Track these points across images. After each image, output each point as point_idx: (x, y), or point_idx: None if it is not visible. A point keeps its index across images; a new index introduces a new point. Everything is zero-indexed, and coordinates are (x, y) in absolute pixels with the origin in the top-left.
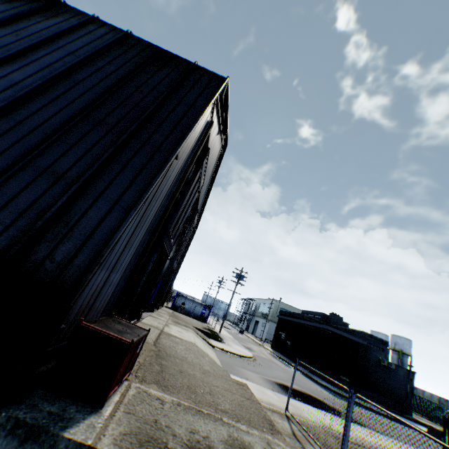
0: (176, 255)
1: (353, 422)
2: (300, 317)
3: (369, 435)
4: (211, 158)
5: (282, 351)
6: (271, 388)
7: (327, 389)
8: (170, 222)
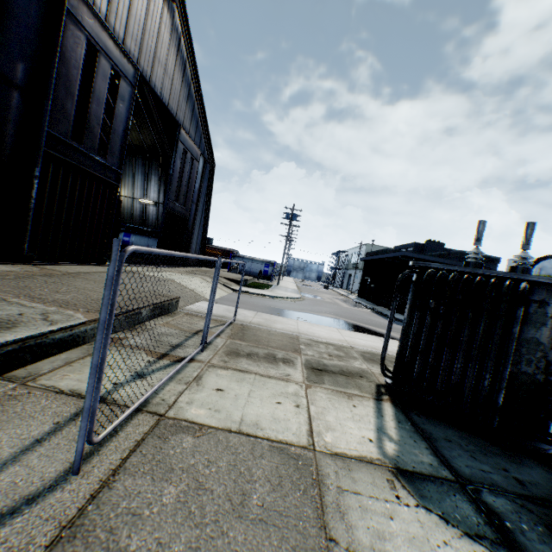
0: (167, 194)
1: (366, 334)
2: (384, 253)
3: (373, 341)
4: (136, 20)
5: (367, 297)
6: (270, 314)
7: (394, 320)
8: (44, 117)
